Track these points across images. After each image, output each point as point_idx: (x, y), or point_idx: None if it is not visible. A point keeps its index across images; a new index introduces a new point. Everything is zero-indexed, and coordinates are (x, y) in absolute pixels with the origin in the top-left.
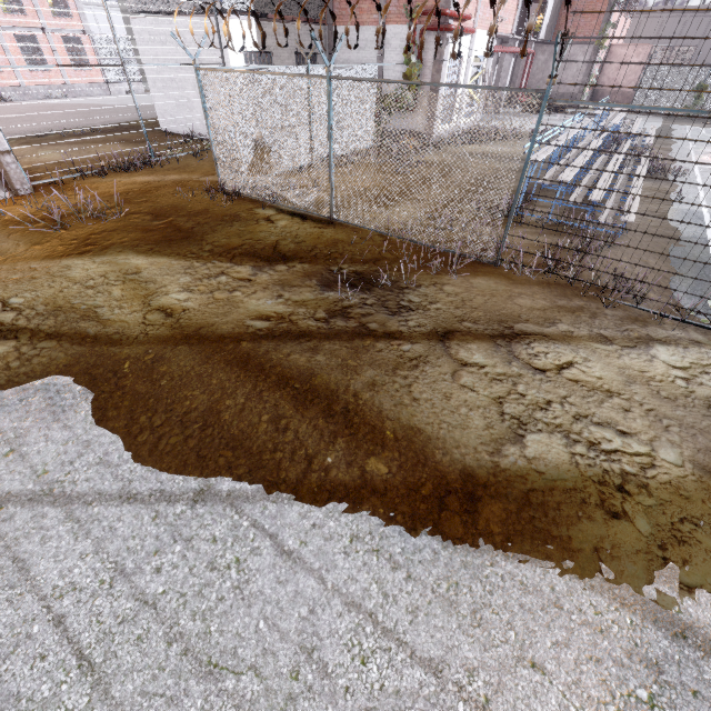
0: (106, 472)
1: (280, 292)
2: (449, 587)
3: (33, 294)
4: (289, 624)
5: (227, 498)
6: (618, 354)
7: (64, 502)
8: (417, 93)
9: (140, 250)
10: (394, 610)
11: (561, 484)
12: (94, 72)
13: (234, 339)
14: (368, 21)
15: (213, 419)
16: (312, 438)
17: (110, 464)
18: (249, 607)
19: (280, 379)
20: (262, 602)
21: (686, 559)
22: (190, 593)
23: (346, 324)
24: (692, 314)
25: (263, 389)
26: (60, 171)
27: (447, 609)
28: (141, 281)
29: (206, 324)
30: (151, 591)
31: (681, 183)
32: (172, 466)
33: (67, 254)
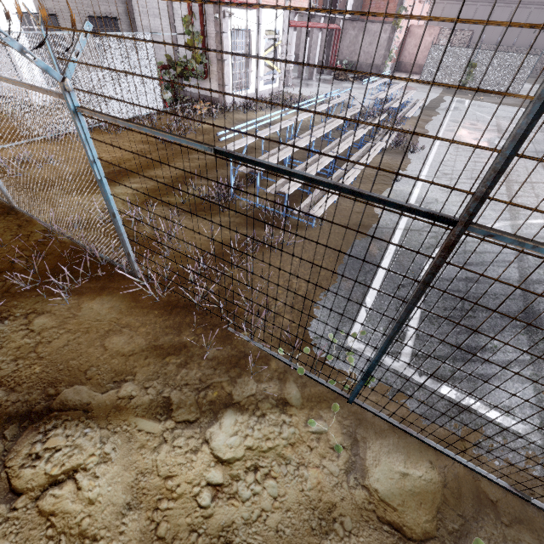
0: None
1: None
2: None
3: None
4: None
5: None
6: (159, 442)
7: None
8: (206, 62)
9: None
10: None
11: None
12: None
13: None
14: None
15: None
16: None
17: None
18: None
19: None
20: None
21: None
22: None
23: None
24: (311, 349)
25: None
26: None
27: None
28: None
29: None
30: None
31: (415, 159)
32: None
33: None
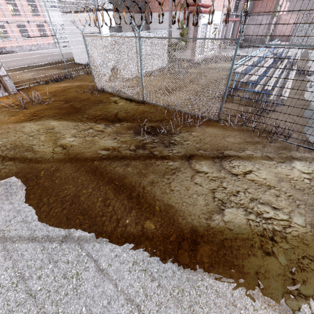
0: (24, 226)
1: (115, 137)
2: (178, 291)
3: (6, 140)
4: (97, 310)
5: (77, 240)
6: (275, 166)
7: (3, 241)
8: (187, 41)
9: (55, 118)
10: (150, 304)
11: (241, 236)
12: (50, 39)
13: (91, 160)
14: (164, 10)
15: (76, 200)
16: (120, 210)
17: (27, 222)
18: (79, 299)
19: (109, 180)
20: (86, 297)
21: (304, 280)
22: (52, 291)
23: (143, 152)
24: None
25: (101, 185)
26: (30, 82)
27: (176, 304)
28: (54, 132)
29: (80, 153)
30: (34, 289)
31: (312, 78)
32: (54, 223)
33: (24, 121)
